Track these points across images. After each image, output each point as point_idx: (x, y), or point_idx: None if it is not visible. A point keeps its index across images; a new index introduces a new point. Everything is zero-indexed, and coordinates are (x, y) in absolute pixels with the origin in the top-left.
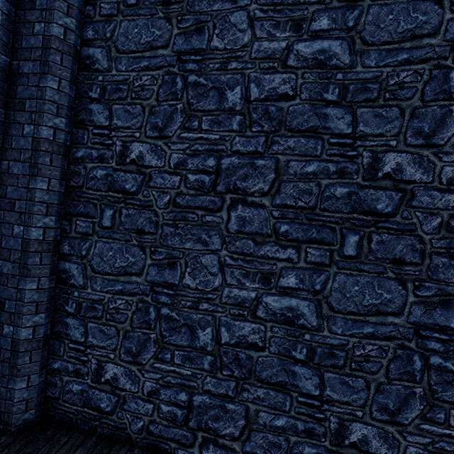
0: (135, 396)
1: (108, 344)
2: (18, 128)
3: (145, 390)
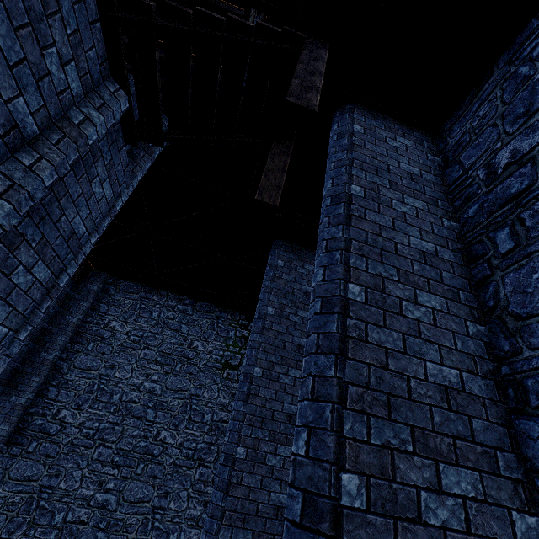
0: None
1: None
2: (9, 396)
3: None
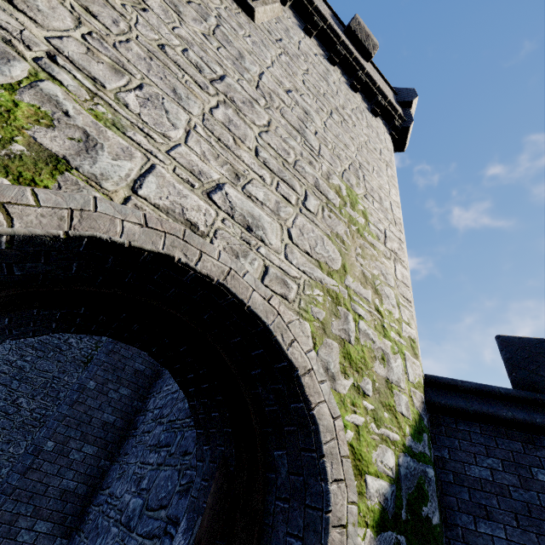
0: None
1: None
2: None
3: None
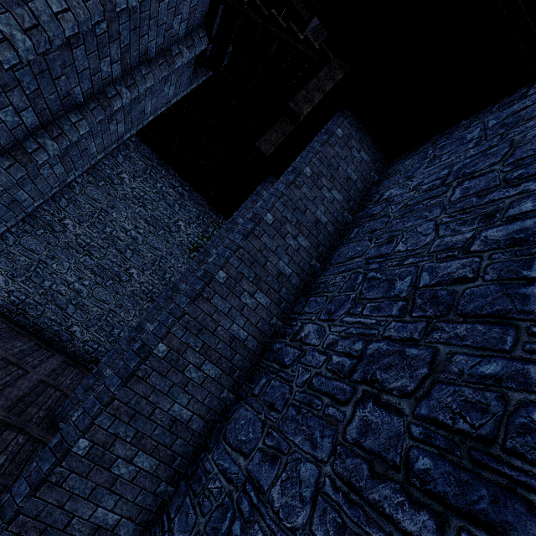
0: (2, 289)
1: (6, 268)
2: None
3: (9, 289)
